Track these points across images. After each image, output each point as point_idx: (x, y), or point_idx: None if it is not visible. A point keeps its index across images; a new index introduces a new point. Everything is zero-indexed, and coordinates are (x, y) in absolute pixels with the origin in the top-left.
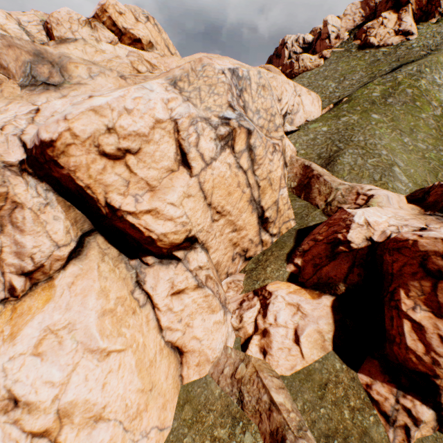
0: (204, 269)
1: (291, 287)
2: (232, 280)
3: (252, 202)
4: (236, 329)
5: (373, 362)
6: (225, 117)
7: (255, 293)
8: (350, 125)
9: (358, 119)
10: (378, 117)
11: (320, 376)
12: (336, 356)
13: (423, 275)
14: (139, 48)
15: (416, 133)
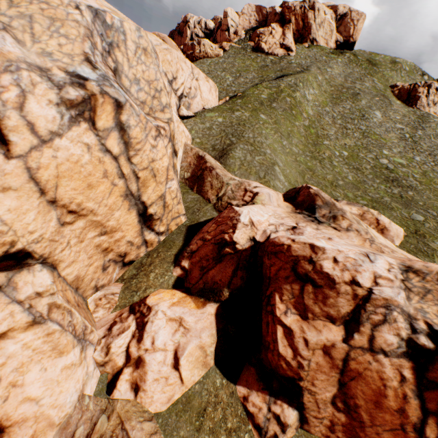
0: (46, 296)
1: (175, 296)
2: (104, 295)
3: (129, 197)
4: (101, 365)
5: (251, 370)
6: (78, 74)
7: (132, 309)
8: (242, 121)
9: (250, 116)
10: (265, 118)
11: (200, 400)
12: (217, 371)
13: (294, 278)
14: None
15: (292, 138)
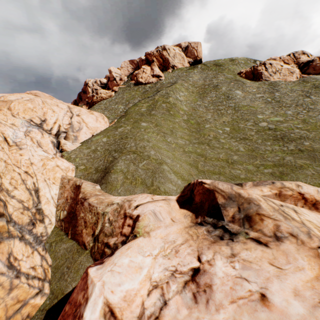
0: None
1: None
2: None
3: None
4: None
5: None
6: None
7: None
8: (125, 134)
9: (131, 128)
10: (146, 124)
11: None
12: None
13: None
14: None
15: (175, 132)
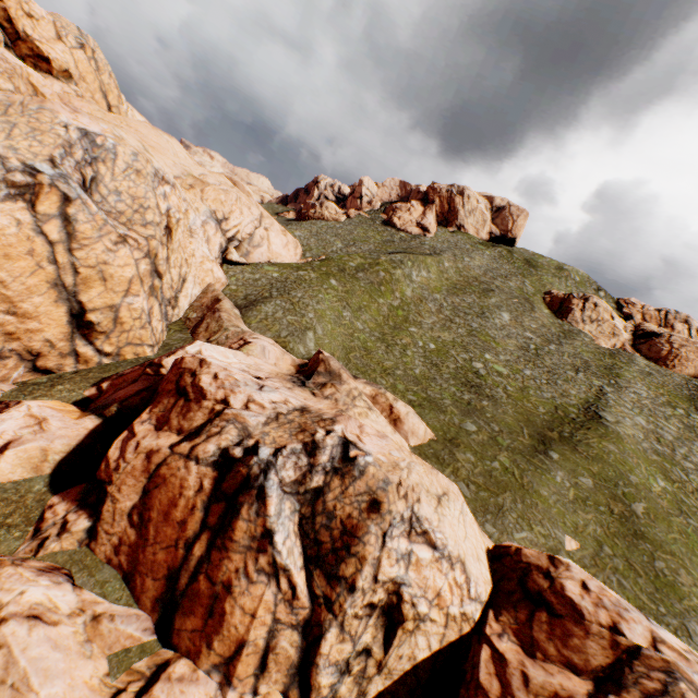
0: None
1: (66, 407)
2: None
3: (59, 287)
4: None
5: (82, 484)
6: (35, 167)
7: (0, 400)
8: (302, 280)
9: (315, 278)
10: (336, 284)
11: (0, 495)
12: (47, 480)
13: (176, 392)
14: (45, 68)
15: (363, 312)
